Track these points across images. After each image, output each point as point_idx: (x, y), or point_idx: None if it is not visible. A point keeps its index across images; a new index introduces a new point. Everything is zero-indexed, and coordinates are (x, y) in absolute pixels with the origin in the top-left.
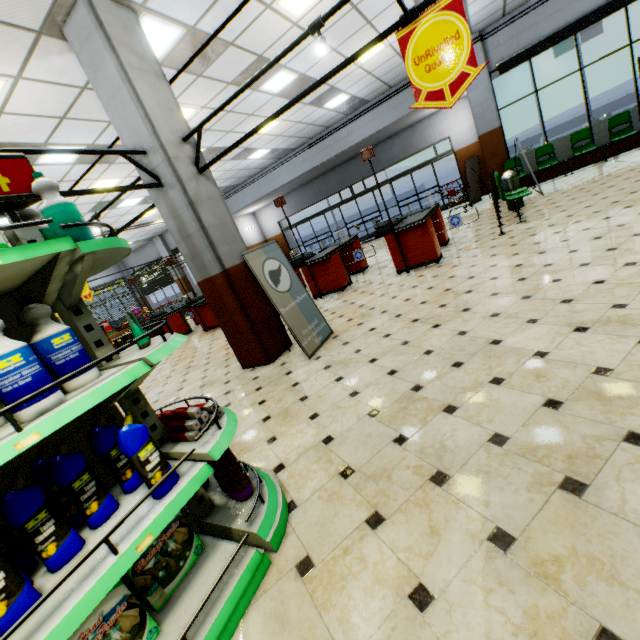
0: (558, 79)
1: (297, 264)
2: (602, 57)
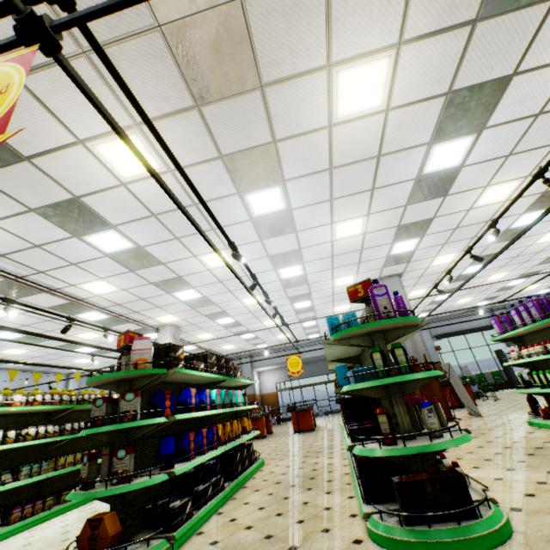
0: (461, 349)
1: None
2: (478, 346)
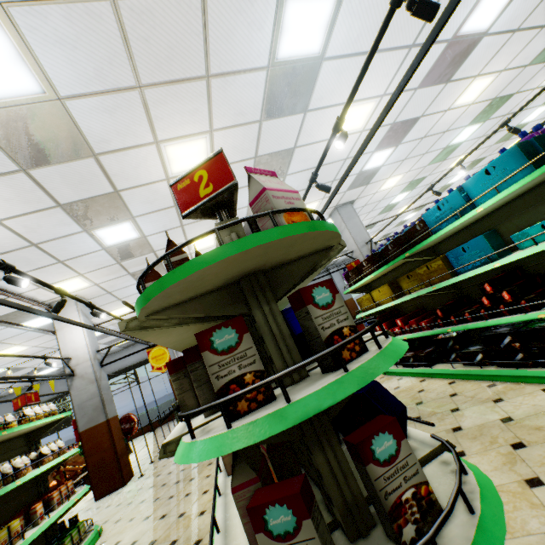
0: None
1: None
2: None
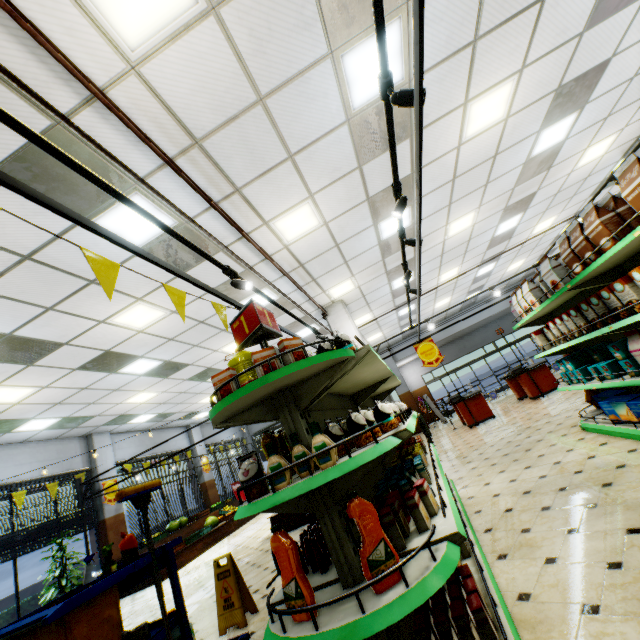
0: None
1: None
2: None
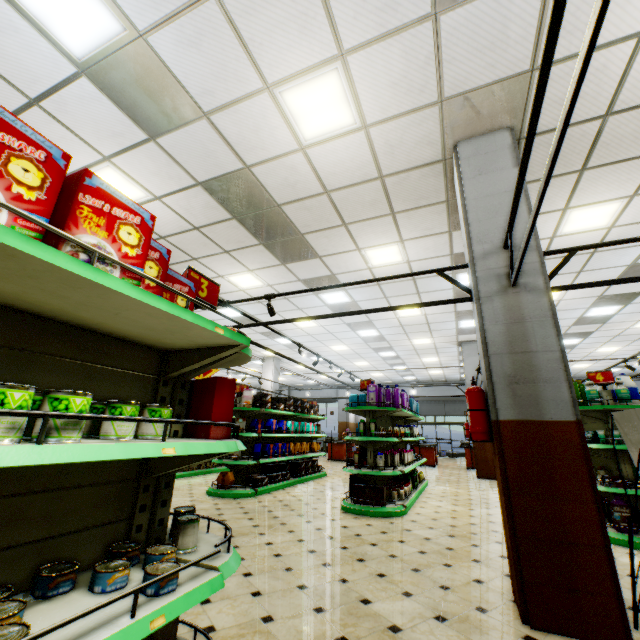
0: None
1: (463, 445)
2: None
